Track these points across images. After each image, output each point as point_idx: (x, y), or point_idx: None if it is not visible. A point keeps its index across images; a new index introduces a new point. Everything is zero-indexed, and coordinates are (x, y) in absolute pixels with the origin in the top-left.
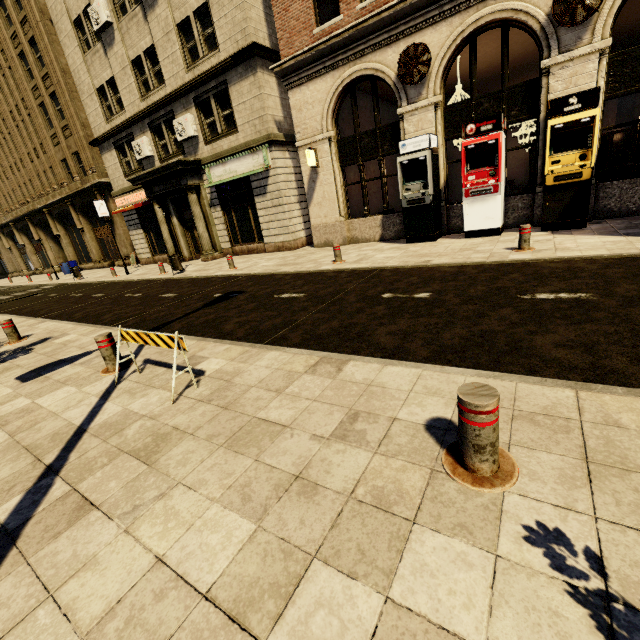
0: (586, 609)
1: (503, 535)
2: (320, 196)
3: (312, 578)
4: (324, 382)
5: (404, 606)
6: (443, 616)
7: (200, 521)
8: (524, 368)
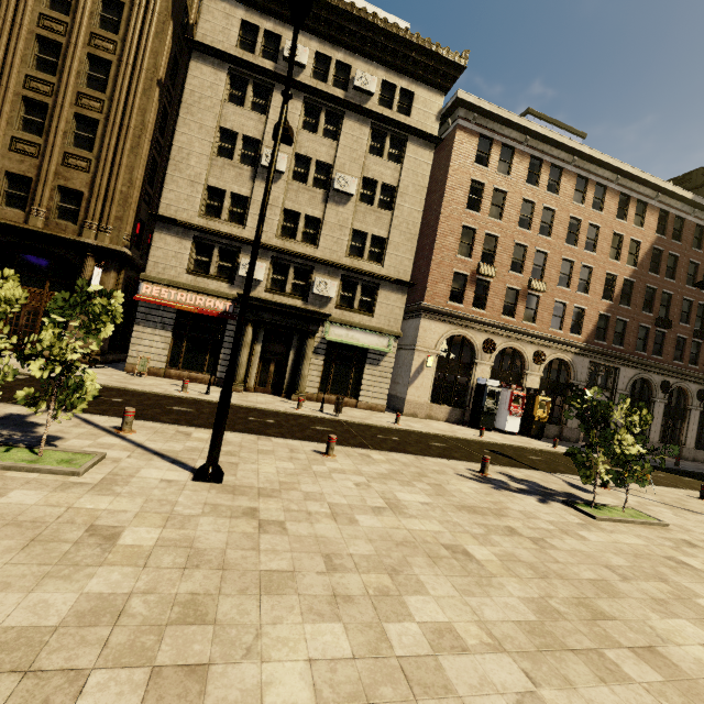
0: None
1: None
2: (419, 383)
3: None
4: (657, 490)
5: None
6: None
7: None
8: (664, 486)
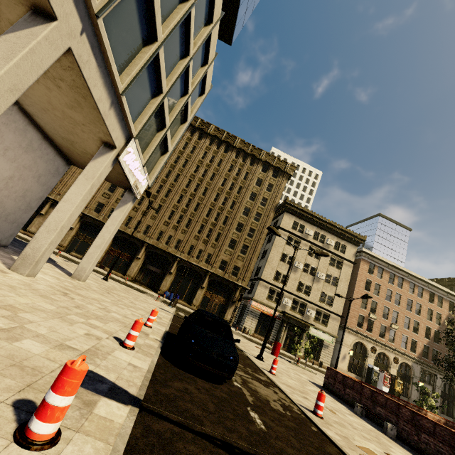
0: None
1: None
2: (343, 360)
3: None
4: None
5: None
6: None
7: None
8: None
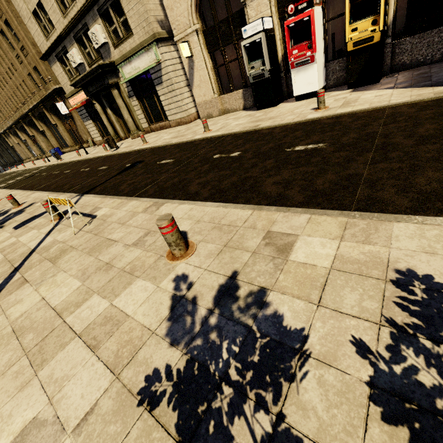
0: (172, 301)
1: (166, 279)
2: (198, 80)
3: (91, 299)
4: (146, 217)
5: (115, 305)
6: (125, 307)
7: (63, 284)
8: (245, 199)
